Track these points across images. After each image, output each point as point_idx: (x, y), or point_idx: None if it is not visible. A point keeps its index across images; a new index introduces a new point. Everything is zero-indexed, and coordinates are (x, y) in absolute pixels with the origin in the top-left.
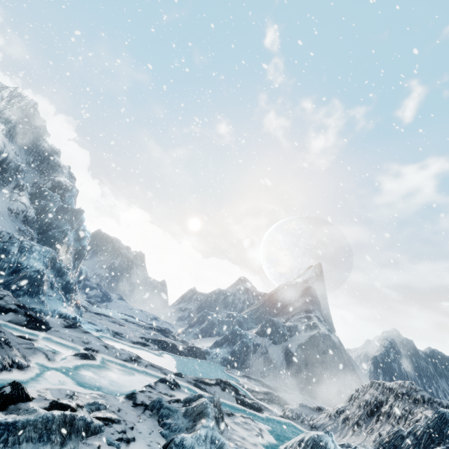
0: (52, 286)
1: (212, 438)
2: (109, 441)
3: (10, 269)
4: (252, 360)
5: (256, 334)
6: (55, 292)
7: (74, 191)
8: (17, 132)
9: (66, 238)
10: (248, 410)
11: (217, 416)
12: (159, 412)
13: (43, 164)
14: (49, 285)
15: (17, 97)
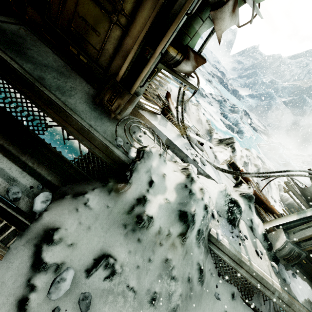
0: None
1: (237, 120)
2: (207, 101)
3: None
4: (267, 115)
5: (283, 102)
6: None
7: None
8: None
9: None
10: (251, 128)
11: (241, 117)
12: (220, 104)
13: None
14: None
15: None
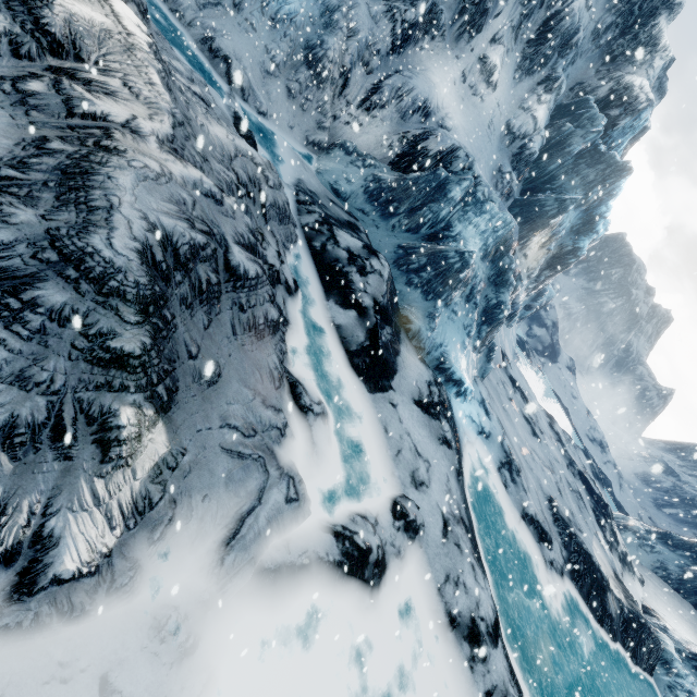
0: (470, 297)
1: None
2: None
3: (430, 228)
4: None
5: None
6: (468, 309)
7: (643, 118)
8: None
9: (558, 217)
10: None
11: None
12: None
13: (623, 38)
14: (466, 291)
15: None
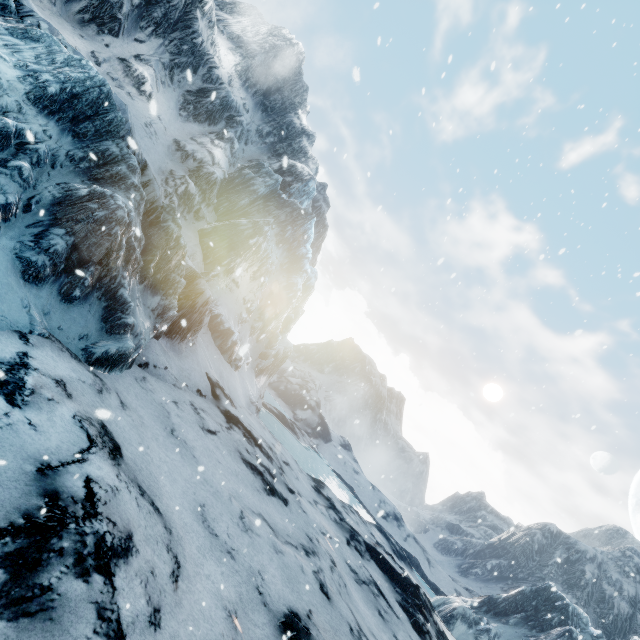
0: None
1: None
2: None
3: None
4: None
5: None
6: None
7: (311, 187)
8: (259, 81)
9: (257, 238)
10: None
11: None
12: None
13: (282, 144)
14: None
15: (277, 37)
